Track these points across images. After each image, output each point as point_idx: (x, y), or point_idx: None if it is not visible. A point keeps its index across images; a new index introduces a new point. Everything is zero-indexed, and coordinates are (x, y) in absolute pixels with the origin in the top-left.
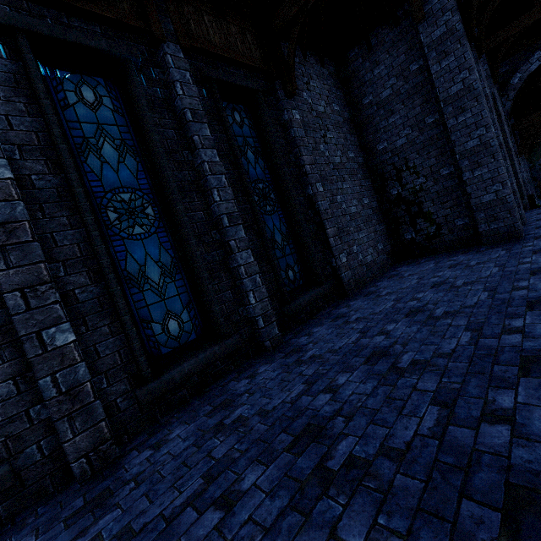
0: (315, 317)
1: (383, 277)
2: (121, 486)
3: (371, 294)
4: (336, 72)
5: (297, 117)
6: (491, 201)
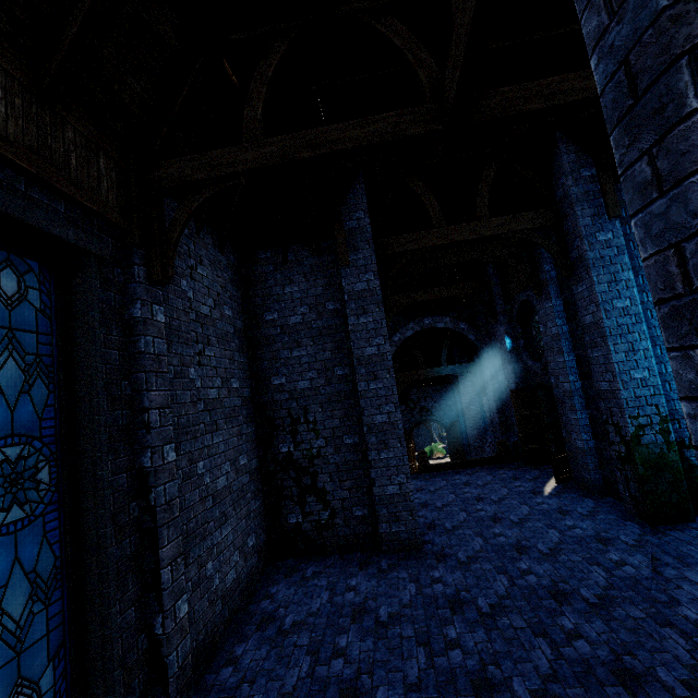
0: None
1: (249, 620)
2: None
3: None
4: (237, 264)
5: (161, 317)
6: (395, 495)
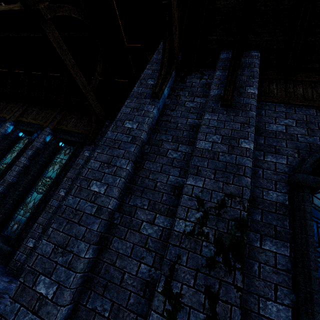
0: None
1: None
2: None
3: None
4: None
5: (87, 154)
6: None
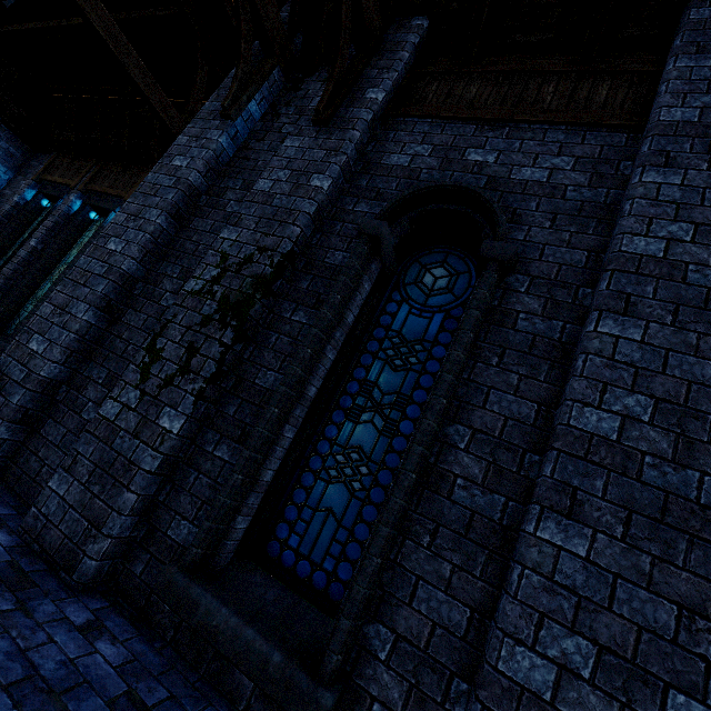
0: None
1: None
2: None
3: None
4: None
5: None
6: None
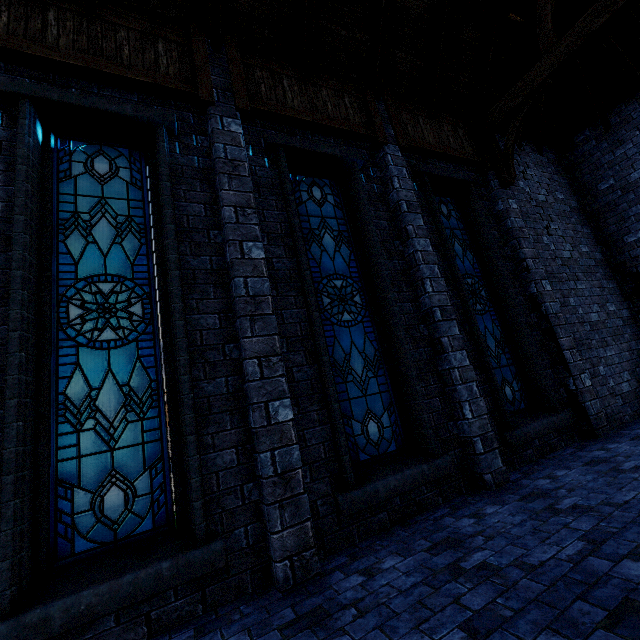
0: (549, 457)
1: None
2: (338, 609)
3: None
4: (556, 159)
5: (515, 206)
6: None
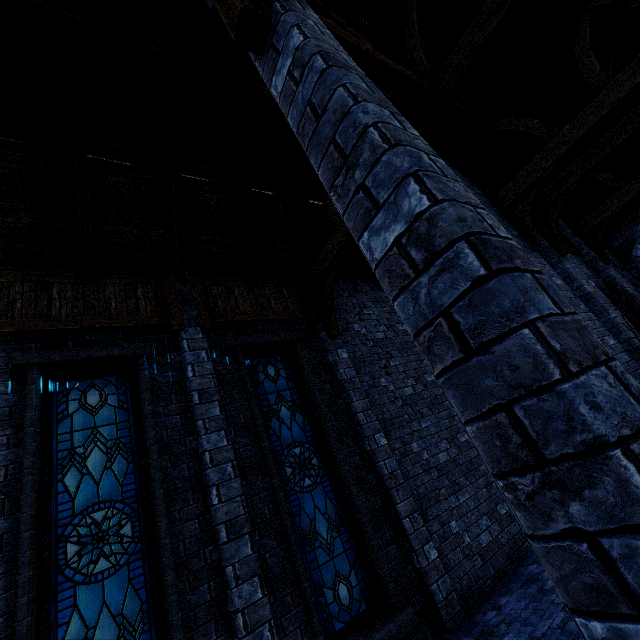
0: None
1: (514, 579)
2: None
3: (484, 639)
4: None
5: (345, 355)
6: None
